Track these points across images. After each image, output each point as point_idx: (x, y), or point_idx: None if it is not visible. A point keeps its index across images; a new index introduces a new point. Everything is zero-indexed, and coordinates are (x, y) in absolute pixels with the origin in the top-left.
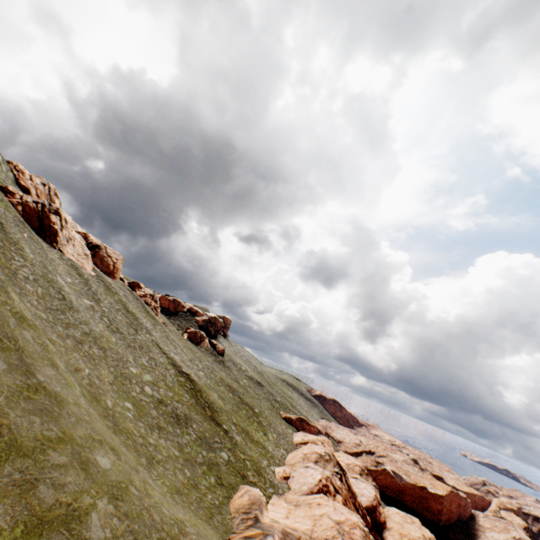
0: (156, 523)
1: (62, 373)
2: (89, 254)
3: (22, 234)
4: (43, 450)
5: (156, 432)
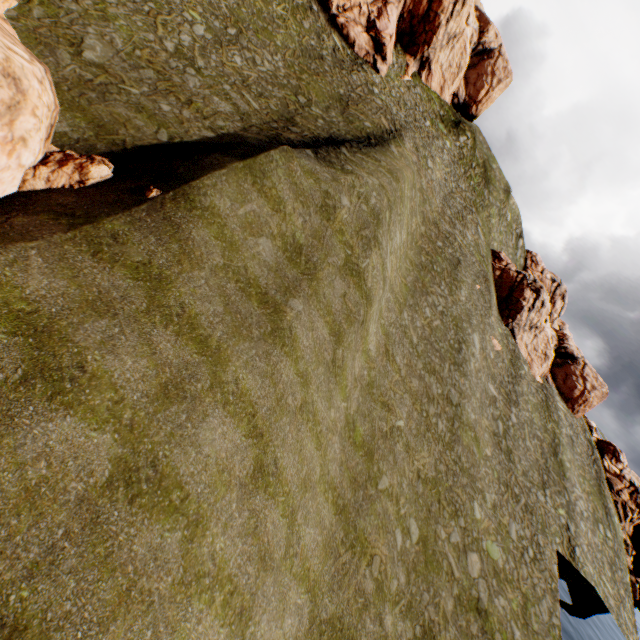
0: (96, 638)
1: (340, 356)
2: (549, 355)
3: (473, 283)
4: (169, 318)
5: (413, 626)
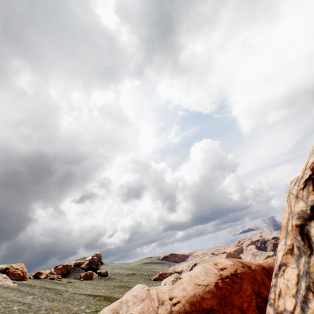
0: None
1: None
2: (6, 276)
3: None
4: None
5: None
